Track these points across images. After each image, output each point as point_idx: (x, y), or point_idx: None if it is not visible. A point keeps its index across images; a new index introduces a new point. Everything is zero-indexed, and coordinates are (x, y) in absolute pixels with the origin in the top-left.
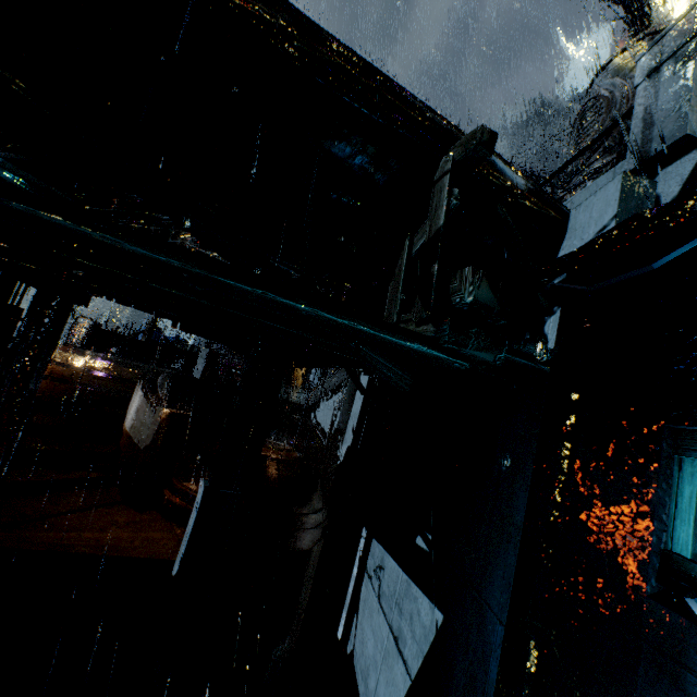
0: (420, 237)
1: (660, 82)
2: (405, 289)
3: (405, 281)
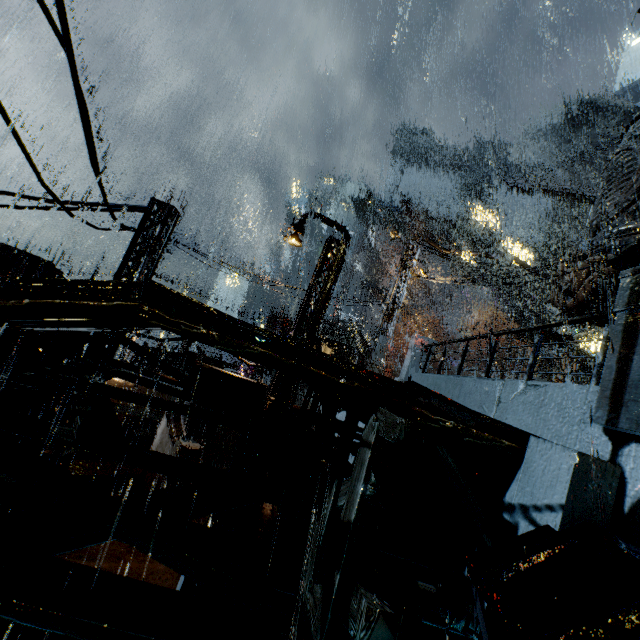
0: (344, 493)
1: (639, 329)
2: (324, 548)
3: (325, 538)
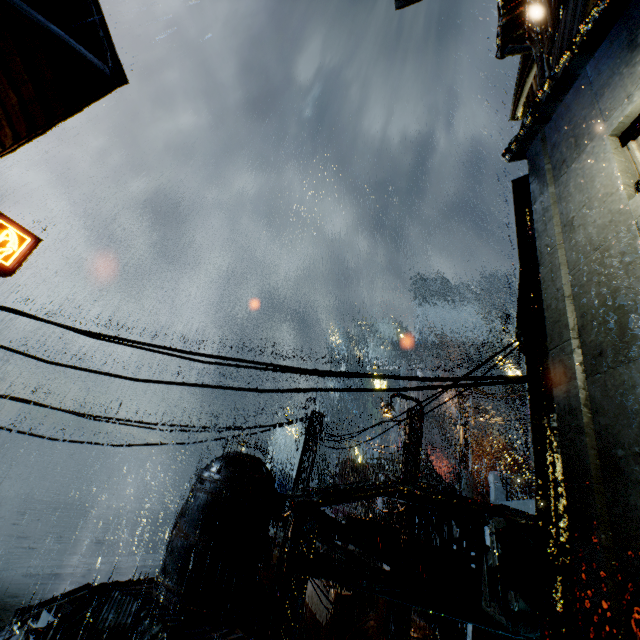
0: (490, 558)
1: None
2: (489, 585)
3: (488, 581)
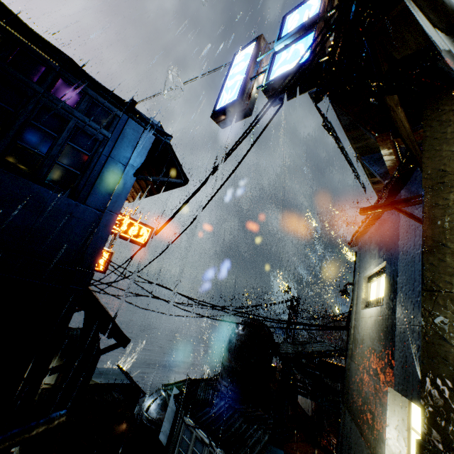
0: None
1: None
2: None
3: None
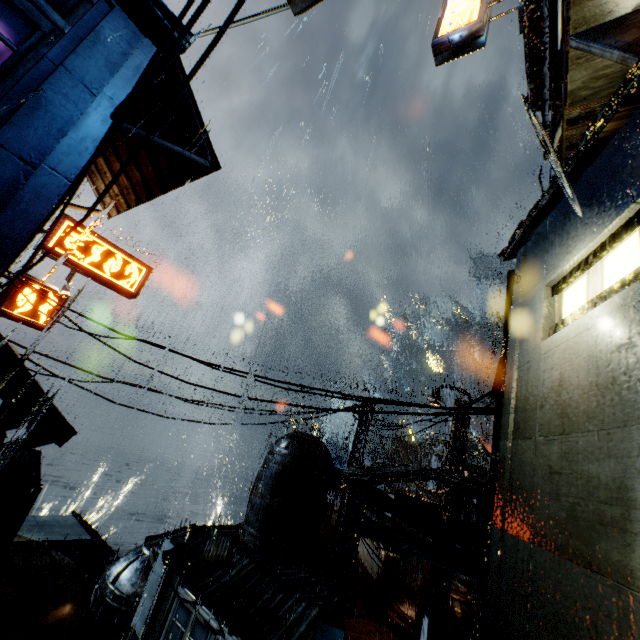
0: None
1: None
2: None
3: None
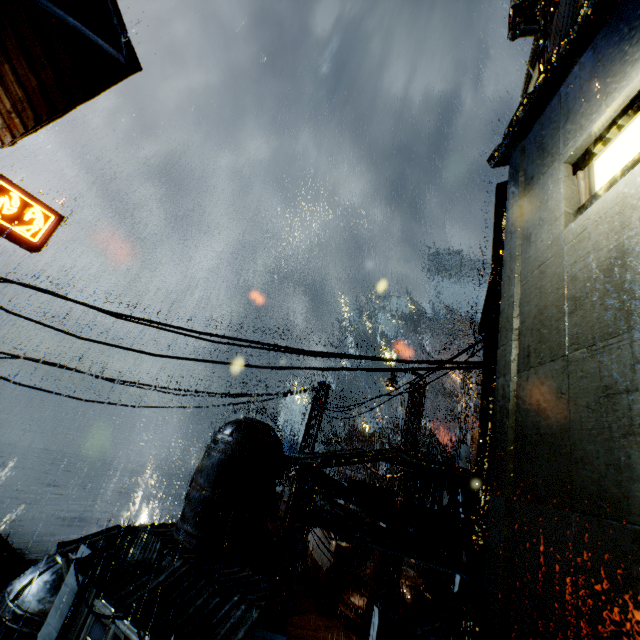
0: None
1: None
2: None
3: None
